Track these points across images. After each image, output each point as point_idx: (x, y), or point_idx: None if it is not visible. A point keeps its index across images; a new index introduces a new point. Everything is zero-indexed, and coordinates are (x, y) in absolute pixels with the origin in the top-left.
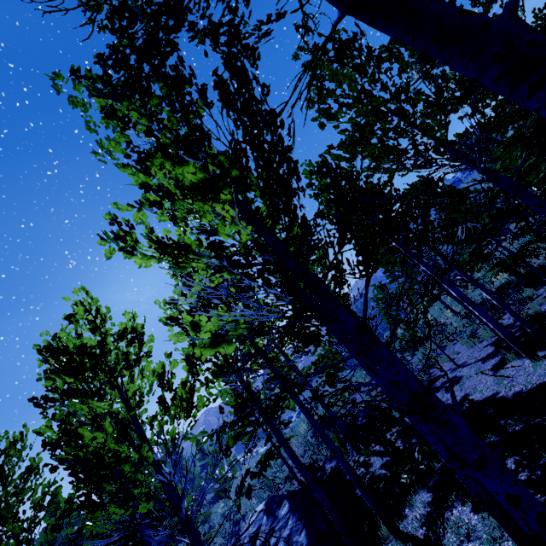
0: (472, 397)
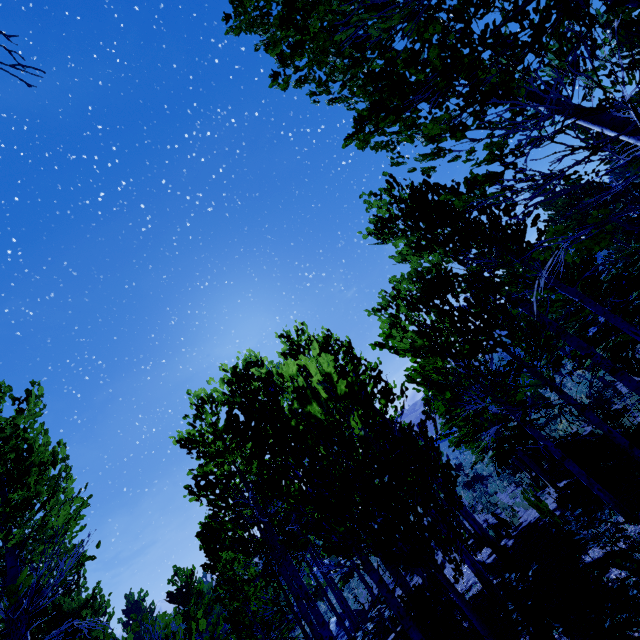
0: (445, 571)
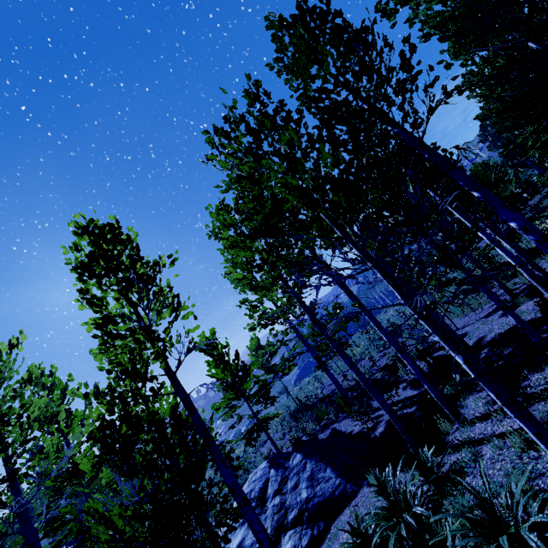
0: (490, 335)
